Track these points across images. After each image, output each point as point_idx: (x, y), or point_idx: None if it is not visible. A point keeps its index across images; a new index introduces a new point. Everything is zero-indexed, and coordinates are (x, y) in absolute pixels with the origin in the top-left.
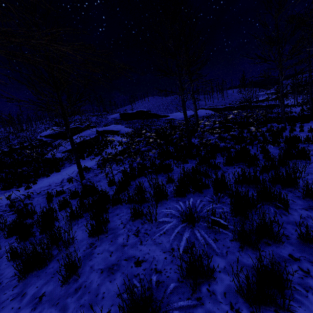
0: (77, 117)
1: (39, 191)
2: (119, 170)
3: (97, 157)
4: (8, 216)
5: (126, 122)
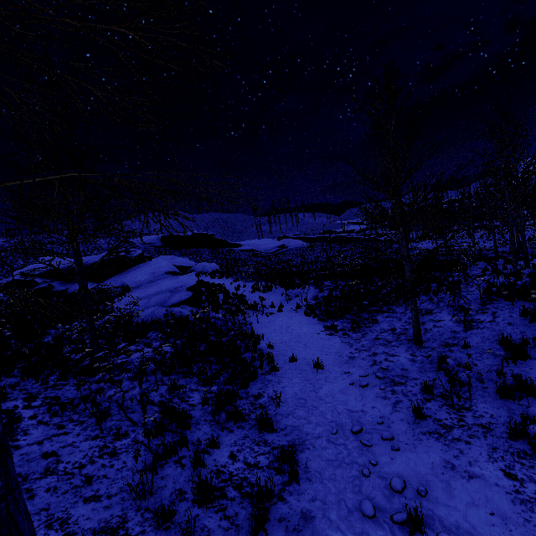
0: (56, 236)
1: (384, 366)
2: (455, 321)
3: (257, 311)
4: (473, 402)
5: (178, 251)
